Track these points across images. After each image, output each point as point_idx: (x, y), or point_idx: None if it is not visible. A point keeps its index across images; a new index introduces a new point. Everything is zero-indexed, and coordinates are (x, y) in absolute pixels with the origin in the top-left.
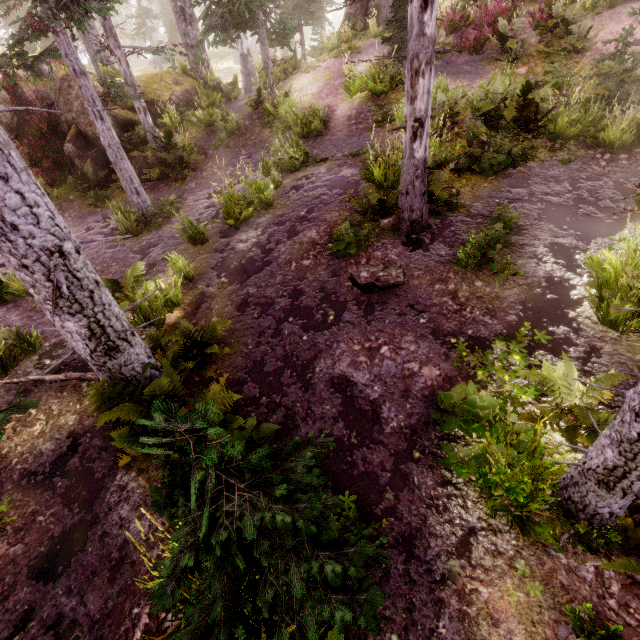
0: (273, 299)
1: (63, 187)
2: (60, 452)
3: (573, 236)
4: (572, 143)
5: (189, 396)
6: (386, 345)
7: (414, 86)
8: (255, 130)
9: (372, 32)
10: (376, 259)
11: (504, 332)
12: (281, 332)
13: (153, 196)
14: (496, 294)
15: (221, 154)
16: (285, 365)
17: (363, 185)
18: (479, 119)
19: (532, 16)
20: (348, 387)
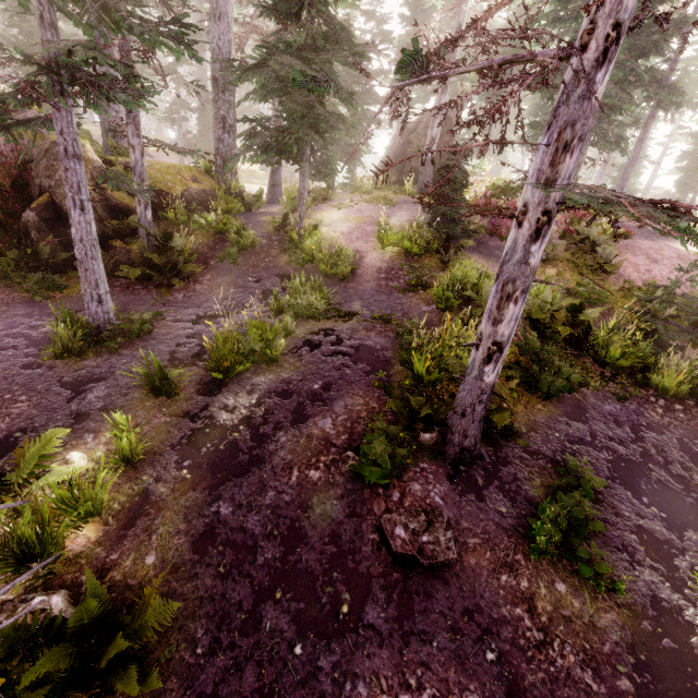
0: (255, 538)
1: None
2: None
3: (659, 519)
4: (625, 377)
5: None
6: None
7: (502, 309)
8: (271, 252)
9: (407, 190)
10: (413, 497)
11: None
12: (259, 623)
13: (122, 298)
14: (590, 618)
15: (225, 268)
16: None
17: (396, 367)
18: (528, 323)
19: (558, 225)
20: None
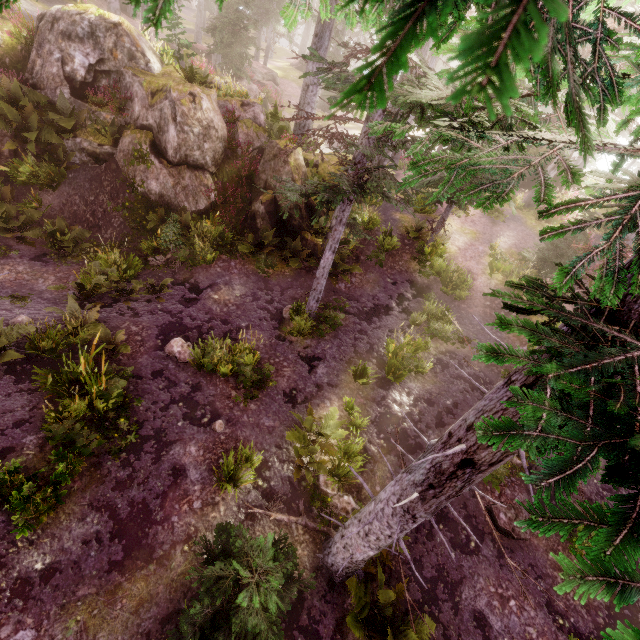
0: None
1: (245, 245)
2: (292, 602)
3: None
4: None
5: (372, 577)
6: (514, 599)
7: None
8: (404, 256)
9: (516, 205)
10: (507, 496)
11: (595, 632)
12: (434, 537)
13: (308, 280)
14: None
15: (371, 265)
16: (439, 576)
17: None
18: None
19: None
20: (486, 626)
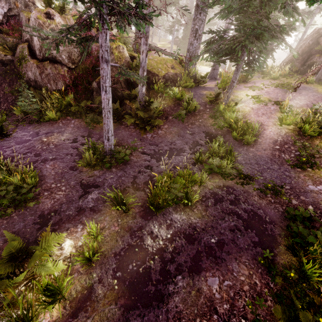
0: None
1: (77, 107)
2: None
3: None
4: None
5: None
6: None
7: None
8: (204, 116)
9: (307, 80)
10: None
11: None
12: None
13: (123, 132)
14: None
15: (176, 122)
16: None
17: (281, 247)
18: None
19: None
20: None
